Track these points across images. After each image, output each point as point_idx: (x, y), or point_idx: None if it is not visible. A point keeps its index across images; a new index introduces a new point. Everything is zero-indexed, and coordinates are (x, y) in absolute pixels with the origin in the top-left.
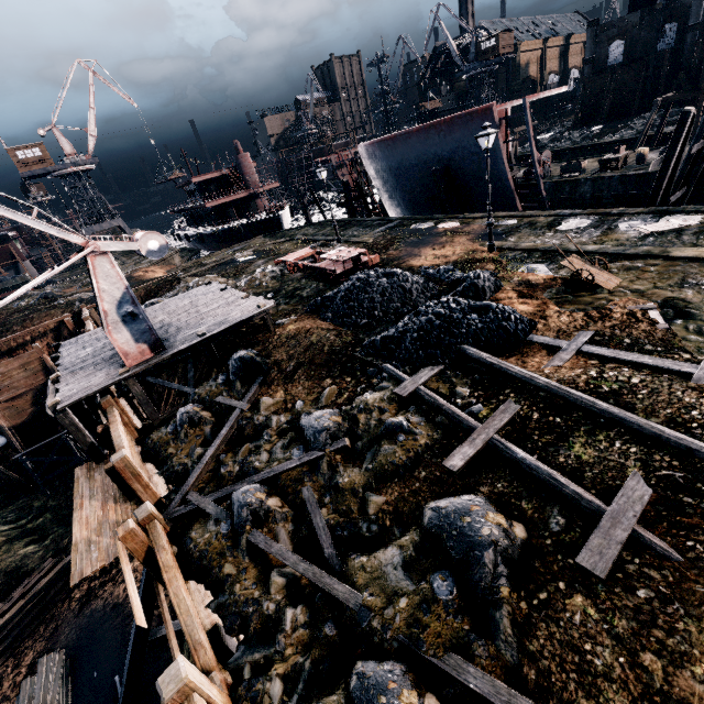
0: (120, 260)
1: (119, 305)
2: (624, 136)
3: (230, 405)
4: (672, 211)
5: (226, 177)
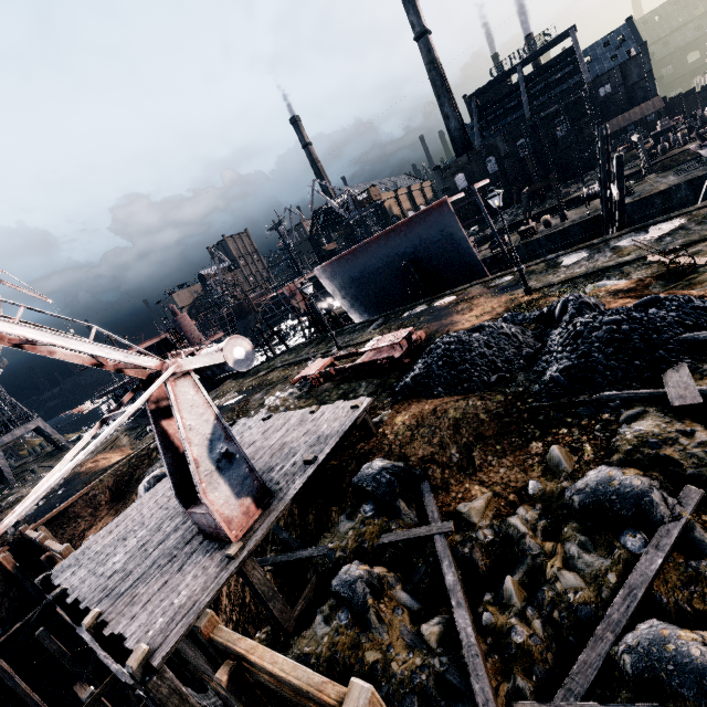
0: (43, 466)
1: (210, 445)
2: (502, 226)
3: (417, 536)
4: (648, 225)
5: (165, 341)
